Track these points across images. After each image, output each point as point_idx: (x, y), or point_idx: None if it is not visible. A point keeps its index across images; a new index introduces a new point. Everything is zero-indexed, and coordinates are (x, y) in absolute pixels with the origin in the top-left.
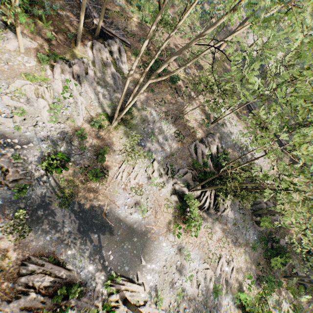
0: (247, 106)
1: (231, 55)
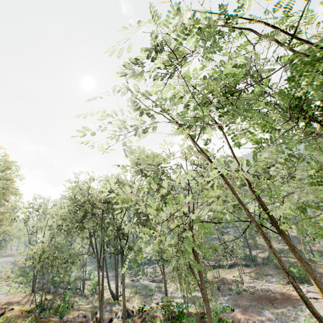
0: None
1: None
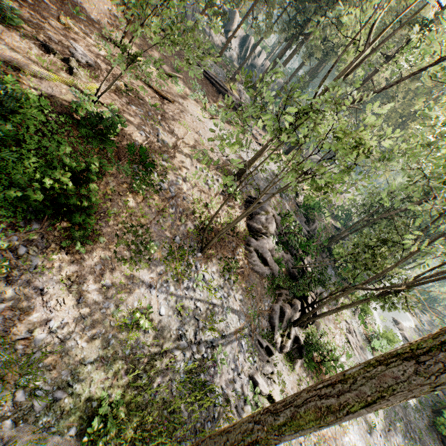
0: (216, 88)
1: None
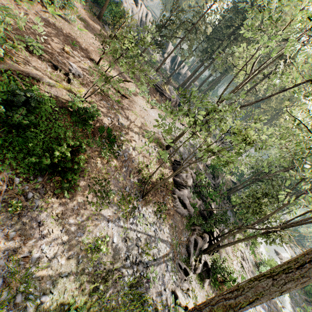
0: (156, 88)
1: (85, 2)
